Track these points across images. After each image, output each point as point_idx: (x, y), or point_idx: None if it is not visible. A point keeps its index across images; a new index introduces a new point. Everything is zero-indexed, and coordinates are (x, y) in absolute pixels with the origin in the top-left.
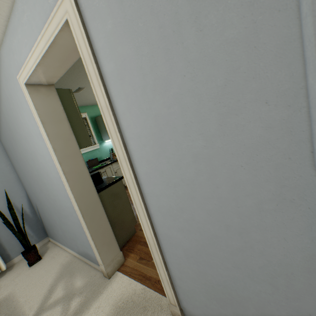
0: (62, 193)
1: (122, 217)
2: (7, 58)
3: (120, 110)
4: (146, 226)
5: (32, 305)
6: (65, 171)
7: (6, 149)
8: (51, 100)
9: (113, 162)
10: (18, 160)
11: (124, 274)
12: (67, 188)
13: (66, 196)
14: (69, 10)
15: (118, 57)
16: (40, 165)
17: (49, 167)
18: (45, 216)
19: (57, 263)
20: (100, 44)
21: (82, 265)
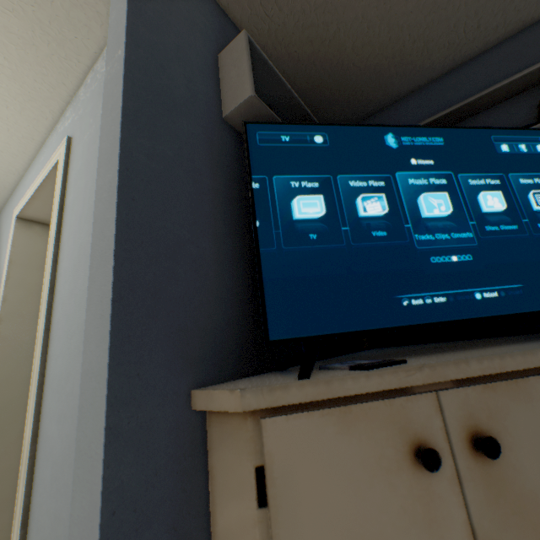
0: None
1: None
2: (19, 192)
3: (64, 241)
4: (30, 419)
5: None
6: (2, 334)
7: None
8: (41, 242)
9: None
10: None
11: None
12: None
13: None
14: (63, 153)
15: (77, 190)
16: None
17: None
18: None
19: None
20: (72, 179)
21: None
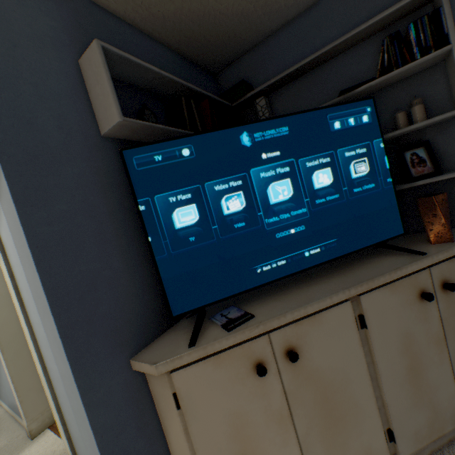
0: None
1: None
2: None
3: (4, 239)
4: (37, 360)
5: None
6: None
7: None
8: None
9: None
10: None
11: (54, 431)
12: None
13: None
14: None
15: None
16: None
17: None
18: None
19: None
20: None
21: (9, 424)
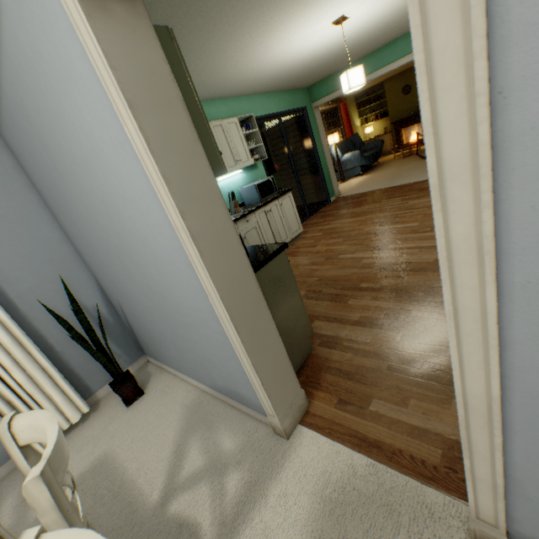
0: (183, 282)
1: (290, 325)
2: None
3: None
4: (476, 371)
5: (153, 479)
6: (194, 233)
7: (44, 198)
8: (141, 45)
9: (239, 219)
10: (72, 218)
11: (316, 431)
12: (200, 272)
13: (192, 288)
14: None
15: None
16: (125, 223)
17: (148, 227)
18: (139, 322)
19: (175, 403)
20: None
21: (224, 410)
